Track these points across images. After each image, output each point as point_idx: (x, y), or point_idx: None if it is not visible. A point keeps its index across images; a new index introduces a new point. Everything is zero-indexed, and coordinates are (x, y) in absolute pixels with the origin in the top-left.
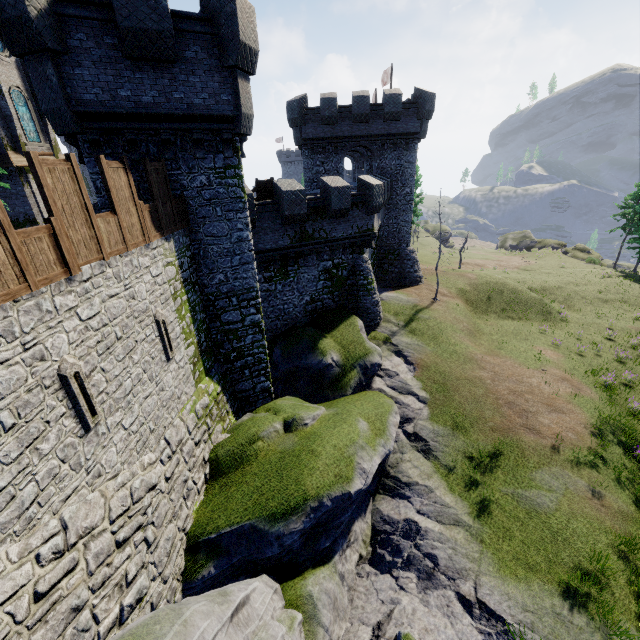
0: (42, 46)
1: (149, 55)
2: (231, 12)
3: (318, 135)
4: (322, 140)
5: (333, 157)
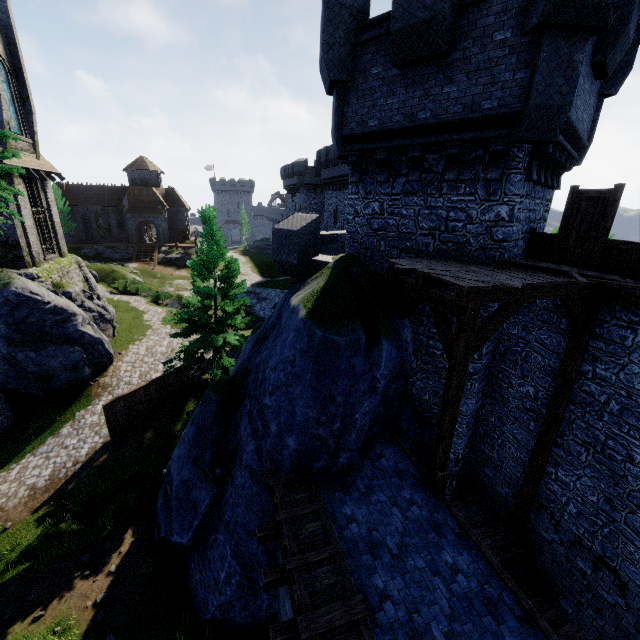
0: (603, 22)
1: (609, 65)
2: (634, 41)
3: None
4: None
5: None
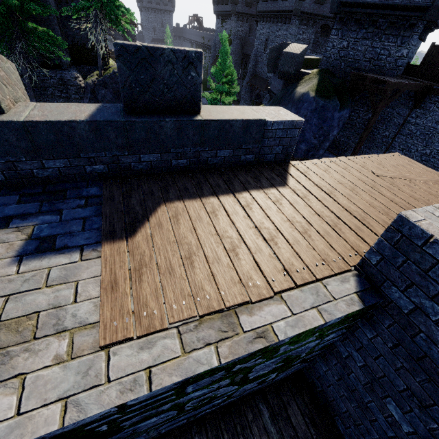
0: None
1: None
2: None
3: (310, 10)
4: (310, 15)
5: (310, 29)
